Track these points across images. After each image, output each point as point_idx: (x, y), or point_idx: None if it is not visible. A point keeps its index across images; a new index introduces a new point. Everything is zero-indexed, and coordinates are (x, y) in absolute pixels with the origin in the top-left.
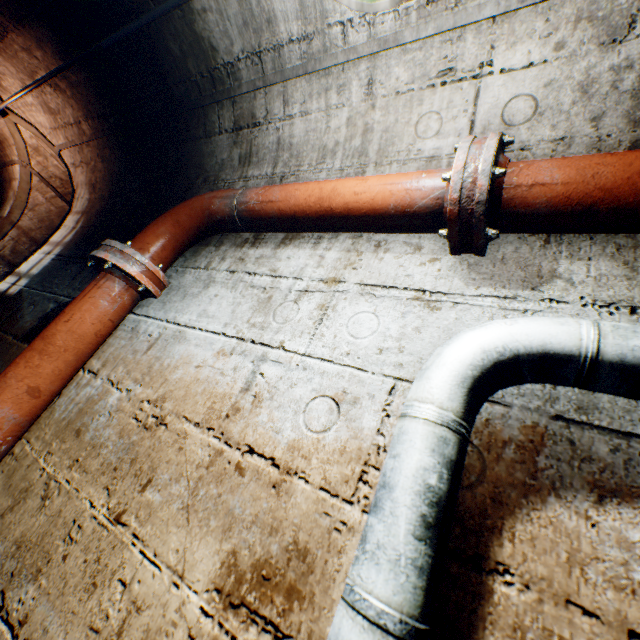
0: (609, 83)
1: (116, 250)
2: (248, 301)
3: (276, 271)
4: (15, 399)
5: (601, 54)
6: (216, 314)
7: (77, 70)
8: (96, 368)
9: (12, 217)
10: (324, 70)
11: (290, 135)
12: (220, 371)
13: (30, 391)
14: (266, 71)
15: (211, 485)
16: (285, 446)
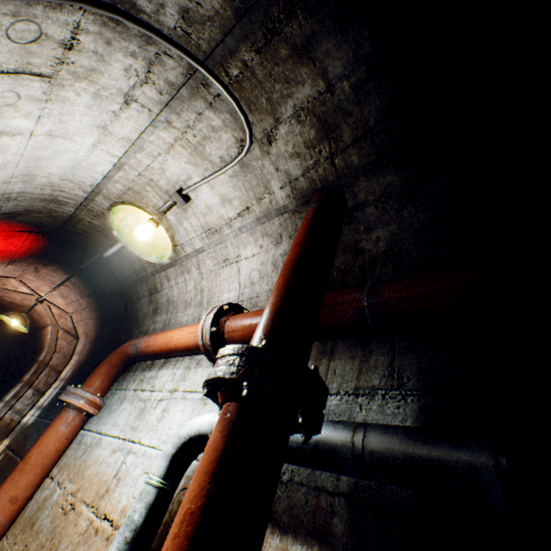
0: (282, 261)
1: (71, 392)
2: (136, 411)
3: (154, 387)
4: (2, 506)
5: (276, 249)
6: (120, 423)
7: (75, 276)
8: (55, 474)
9: (46, 360)
10: (180, 263)
11: (172, 296)
12: (109, 464)
13: (11, 499)
14: (157, 266)
15: (82, 545)
16: (120, 510)
